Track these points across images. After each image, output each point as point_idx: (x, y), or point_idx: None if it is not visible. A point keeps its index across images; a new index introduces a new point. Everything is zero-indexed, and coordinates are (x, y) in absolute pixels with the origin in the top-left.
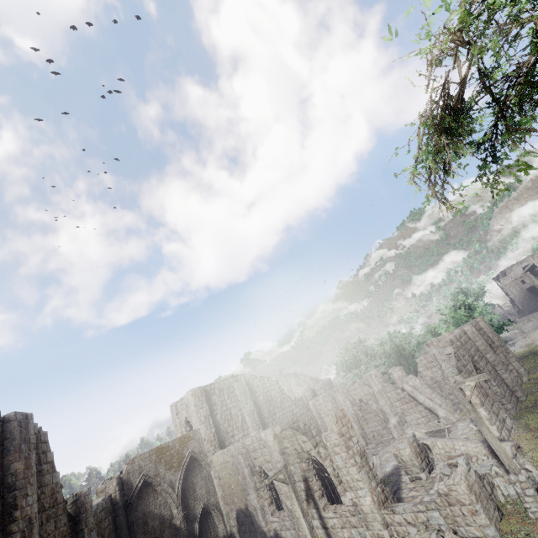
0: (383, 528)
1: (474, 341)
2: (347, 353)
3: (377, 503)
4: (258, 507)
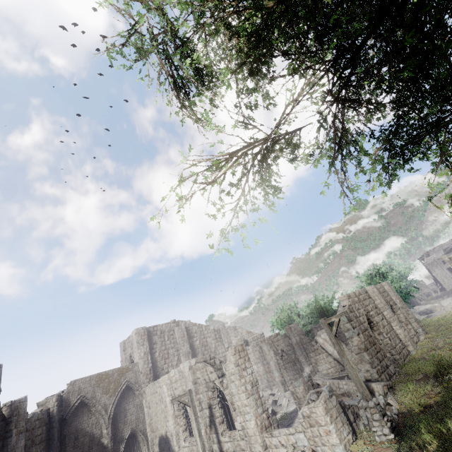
0: (262, 449)
1: (374, 300)
2: (282, 313)
3: (260, 427)
4: (174, 432)
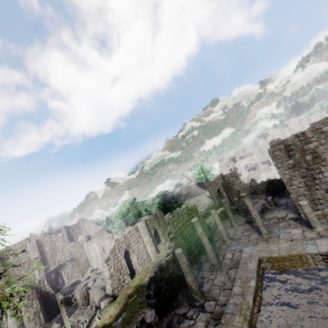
0: None
1: (140, 232)
2: (123, 208)
3: None
4: (10, 322)
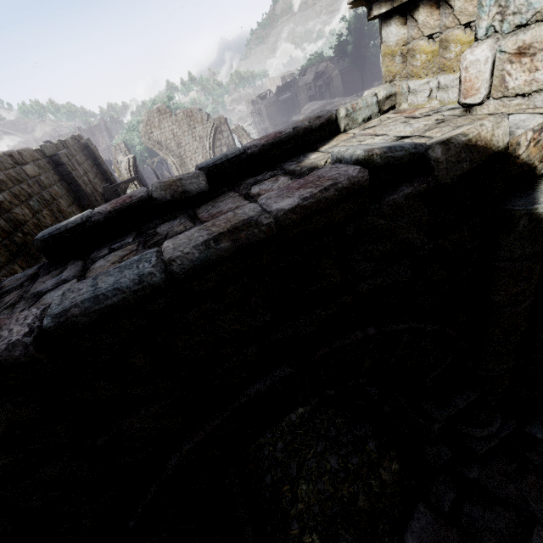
0: None
1: None
2: None
3: None
4: None
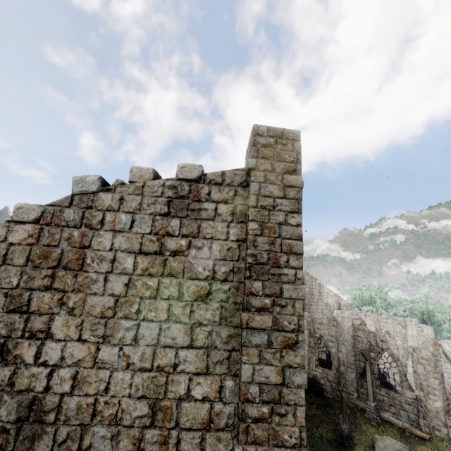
0: (443, 426)
1: None
2: (368, 292)
3: (444, 410)
4: (307, 356)
